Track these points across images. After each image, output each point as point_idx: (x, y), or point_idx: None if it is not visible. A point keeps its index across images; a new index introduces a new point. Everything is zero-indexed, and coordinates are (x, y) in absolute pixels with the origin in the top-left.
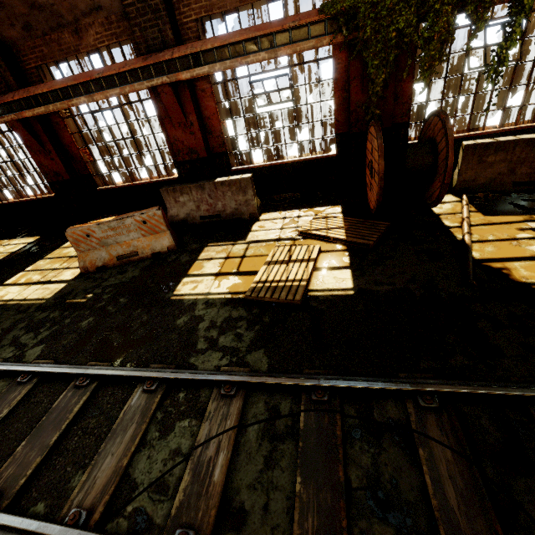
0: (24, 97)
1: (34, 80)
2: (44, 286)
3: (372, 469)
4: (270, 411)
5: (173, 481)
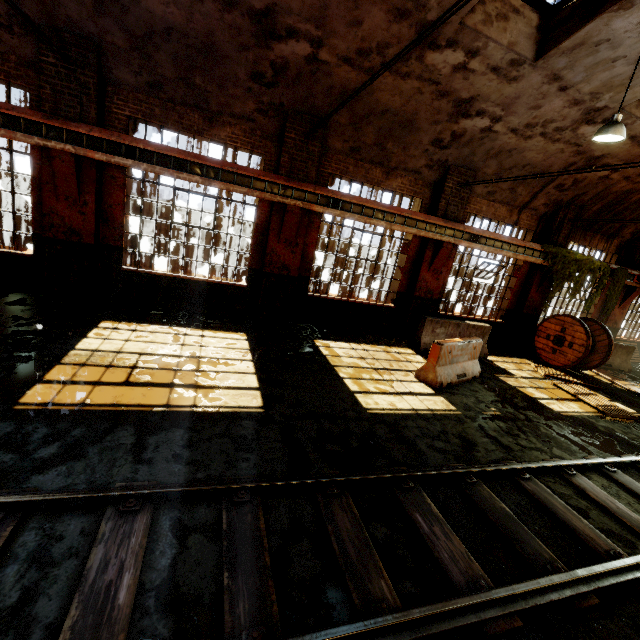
0: (326, 195)
1: (320, 181)
2: (421, 397)
3: None
4: None
5: None
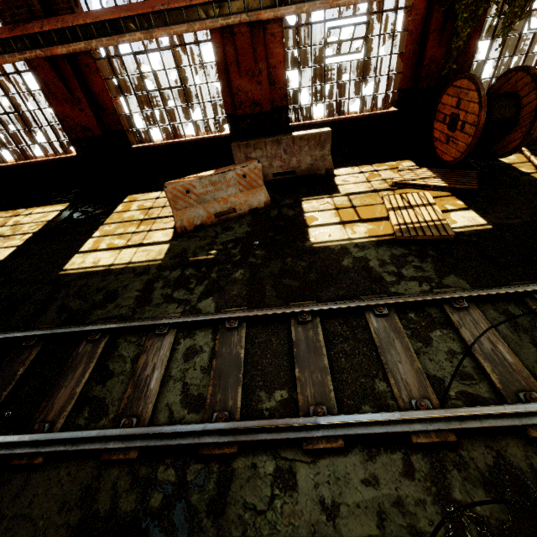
0: (57, 28)
1: (61, 7)
2: (141, 248)
3: None
4: (504, 314)
5: (470, 370)
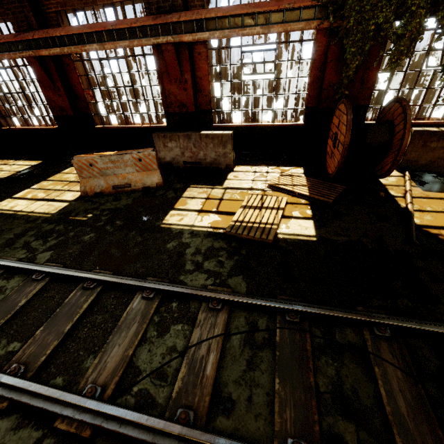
0: (43, 37)
1: (52, 23)
2: (49, 203)
3: (336, 378)
4: (250, 325)
5: (171, 371)
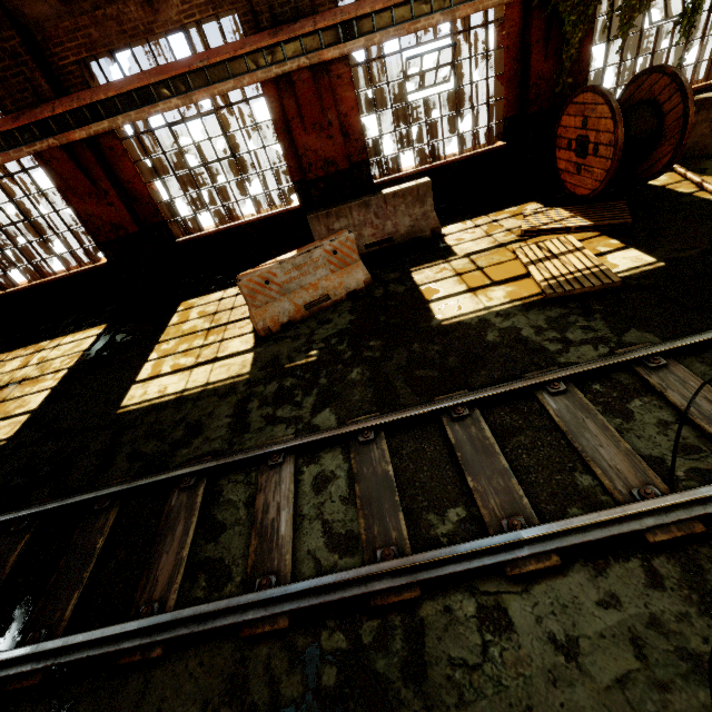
0: (72, 108)
1: (73, 83)
2: (218, 364)
3: None
4: None
5: (694, 441)
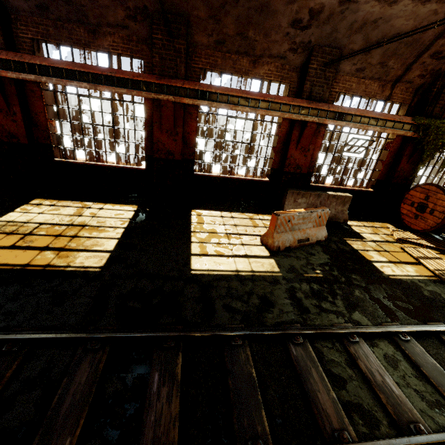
0: (193, 88)
1: (192, 76)
2: (252, 259)
3: None
4: None
5: None
